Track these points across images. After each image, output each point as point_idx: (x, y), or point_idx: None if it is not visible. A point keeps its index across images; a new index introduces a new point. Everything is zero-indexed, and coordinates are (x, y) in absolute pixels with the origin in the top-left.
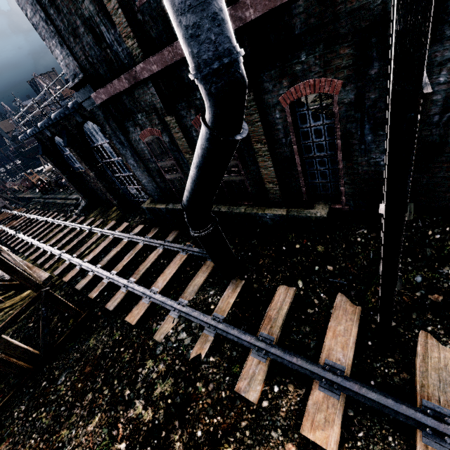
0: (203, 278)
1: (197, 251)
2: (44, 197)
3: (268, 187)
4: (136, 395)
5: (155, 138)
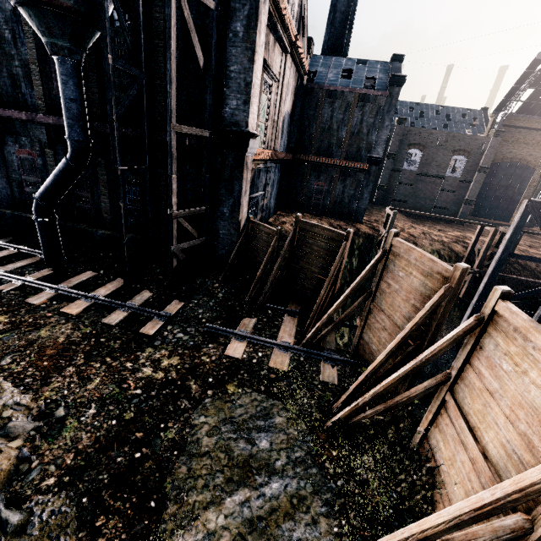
0: (27, 263)
1: (30, 250)
2: None
3: (105, 216)
4: None
5: (30, 158)
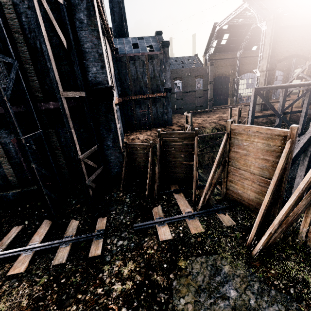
0: None
1: None
2: None
3: (10, 179)
4: None
5: None
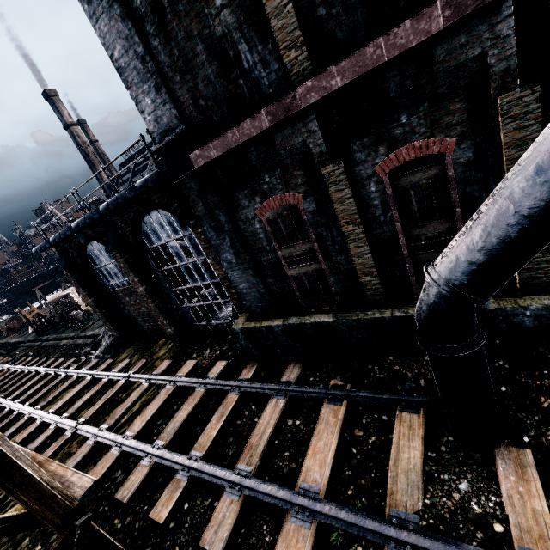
0: (416, 450)
1: (366, 395)
2: (41, 338)
3: None
4: None
5: (285, 210)
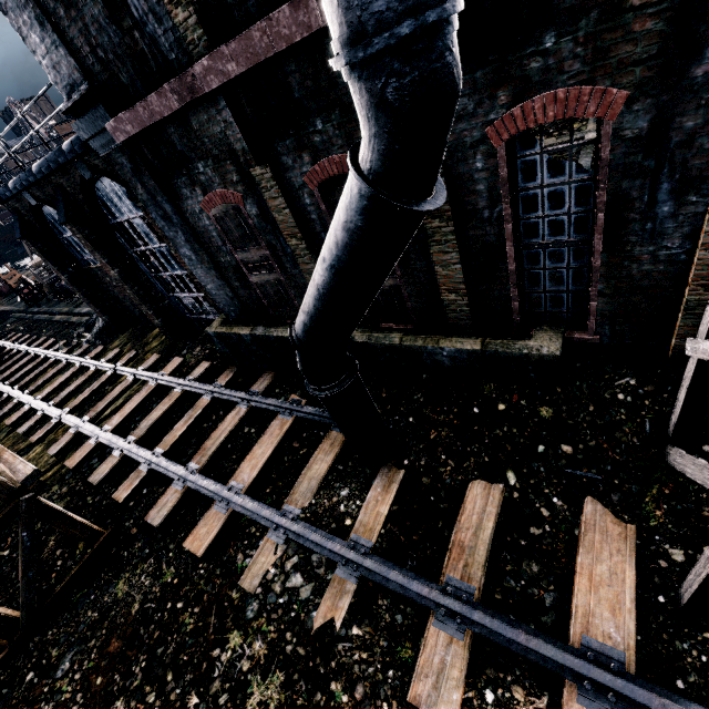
0: (326, 463)
1: (311, 412)
2: (31, 310)
3: (448, 299)
4: (212, 708)
5: (230, 209)
